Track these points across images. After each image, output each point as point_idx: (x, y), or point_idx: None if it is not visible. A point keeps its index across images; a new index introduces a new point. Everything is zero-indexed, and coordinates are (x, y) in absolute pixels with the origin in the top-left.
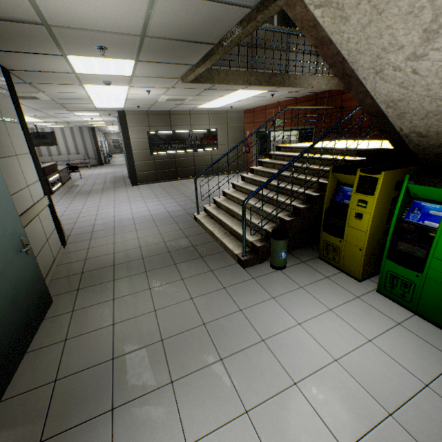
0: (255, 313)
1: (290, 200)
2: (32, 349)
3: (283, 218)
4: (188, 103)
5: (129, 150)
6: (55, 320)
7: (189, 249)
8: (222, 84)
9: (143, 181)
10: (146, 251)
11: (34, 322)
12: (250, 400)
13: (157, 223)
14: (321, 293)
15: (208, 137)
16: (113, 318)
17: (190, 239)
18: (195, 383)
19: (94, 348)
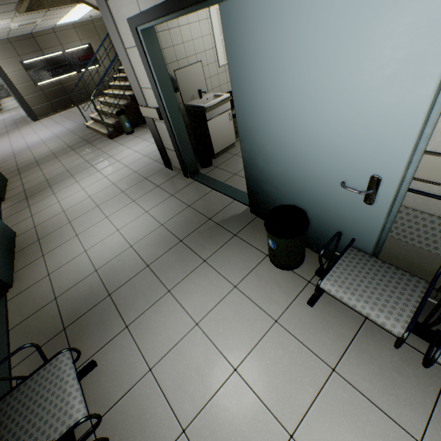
0: (111, 151)
1: (123, 92)
2: (9, 191)
3: (124, 104)
4: (43, 23)
5: (12, 86)
6: (14, 183)
7: (82, 142)
8: (54, 8)
9: (43, 115)
10: (55, 151)
11: (3, 182)
12: (101, 169)
13: (60, 137)
14: (145, 136)
15: (85, 55)
16: (43, 174)
17: (83, 138)
18: (81, 173)
19: (38, 181)
